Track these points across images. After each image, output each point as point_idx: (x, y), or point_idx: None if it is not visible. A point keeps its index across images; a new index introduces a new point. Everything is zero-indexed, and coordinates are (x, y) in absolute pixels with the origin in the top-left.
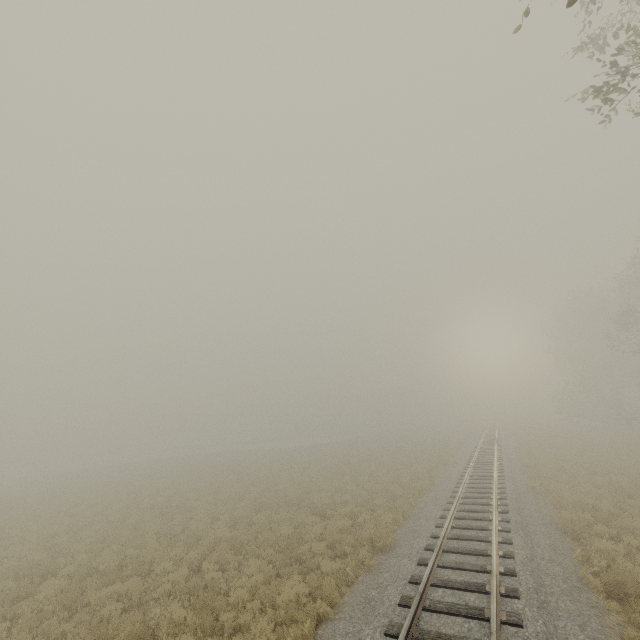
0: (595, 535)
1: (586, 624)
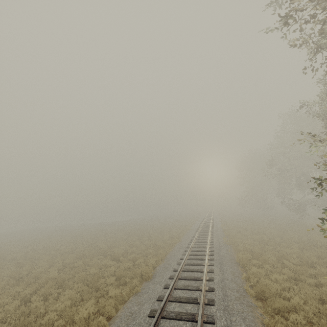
0: (252, 264)
1: (246, 317)
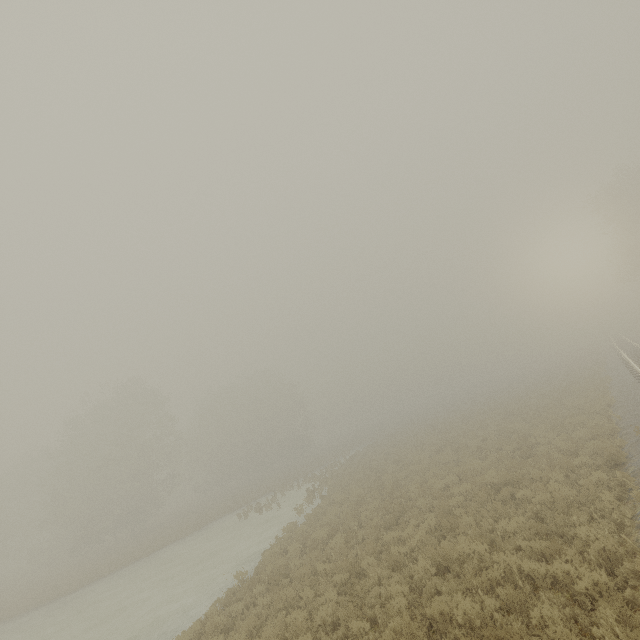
0: None
1: None
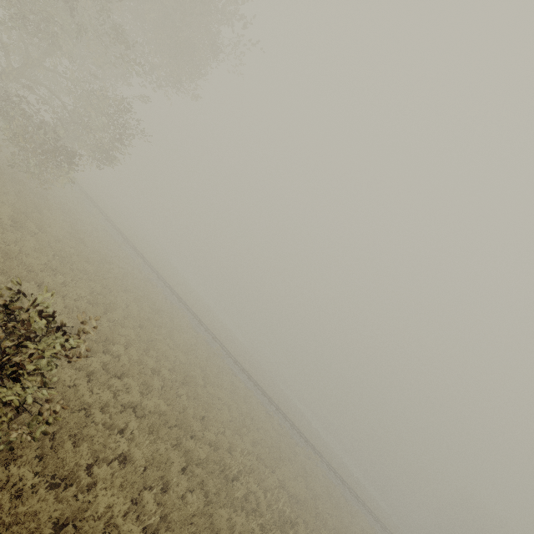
0: None
1: None
